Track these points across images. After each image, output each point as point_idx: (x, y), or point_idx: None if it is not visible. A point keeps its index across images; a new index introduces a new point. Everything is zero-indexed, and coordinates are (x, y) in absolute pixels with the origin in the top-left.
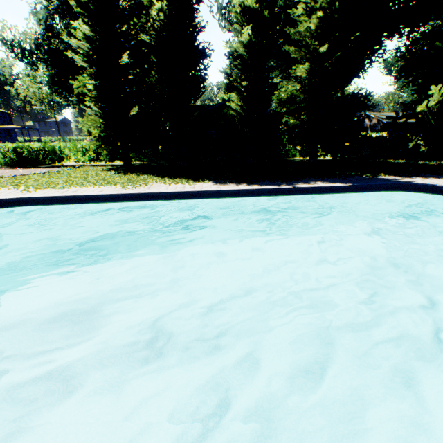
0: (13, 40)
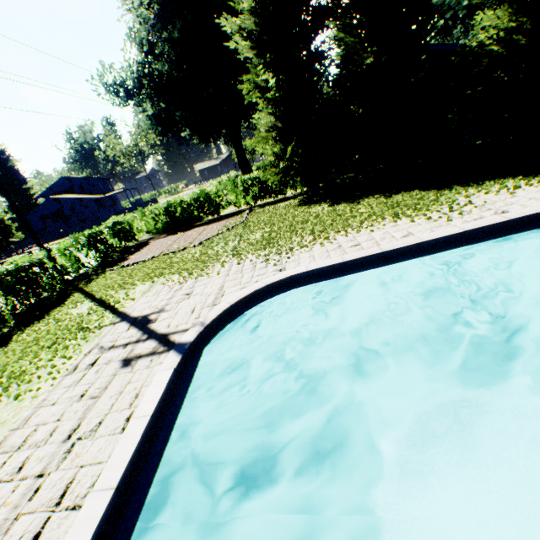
0: (115, 82)
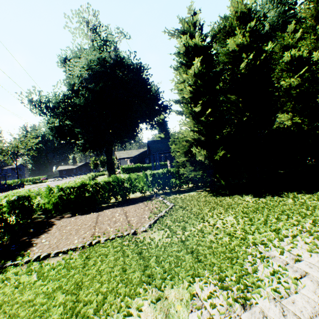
0: (40, 99)
